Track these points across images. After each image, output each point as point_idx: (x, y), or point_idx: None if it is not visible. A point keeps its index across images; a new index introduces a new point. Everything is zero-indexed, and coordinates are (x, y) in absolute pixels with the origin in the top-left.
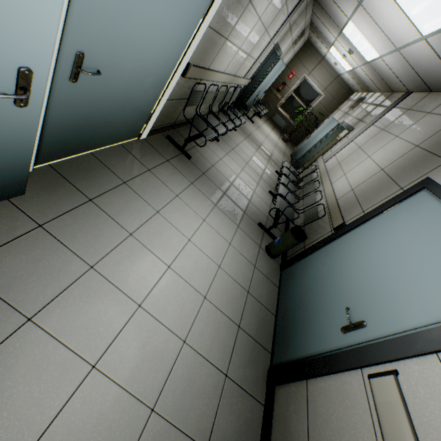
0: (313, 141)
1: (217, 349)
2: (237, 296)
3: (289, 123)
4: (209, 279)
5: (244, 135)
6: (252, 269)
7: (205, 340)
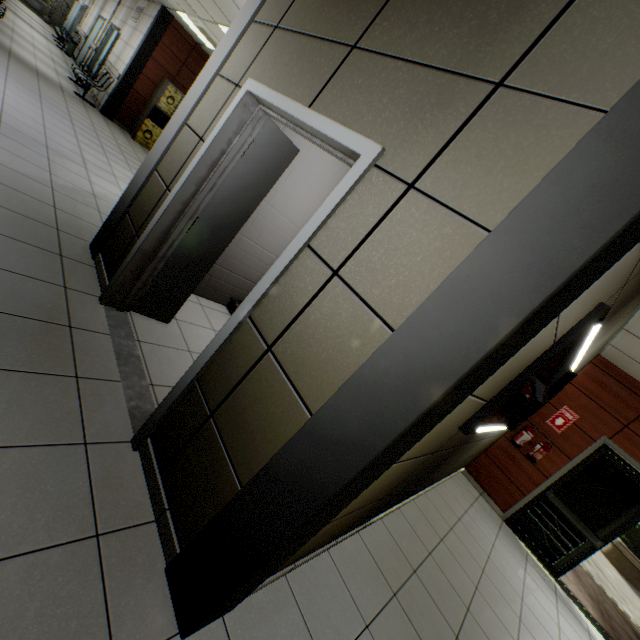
0: (72, 21)
1: (60, 55)
2: (60, 53)
3: (43, 6)
4: (48, 44)
5: (15, 5)
6: (62, 53)
7: (56, 52)
